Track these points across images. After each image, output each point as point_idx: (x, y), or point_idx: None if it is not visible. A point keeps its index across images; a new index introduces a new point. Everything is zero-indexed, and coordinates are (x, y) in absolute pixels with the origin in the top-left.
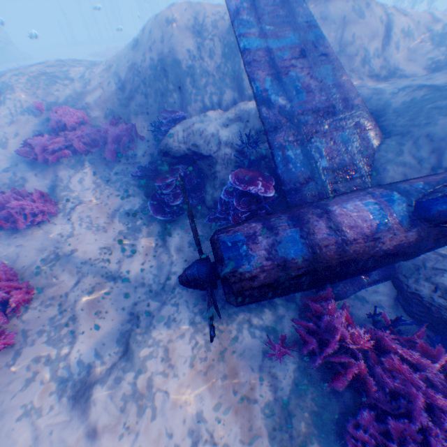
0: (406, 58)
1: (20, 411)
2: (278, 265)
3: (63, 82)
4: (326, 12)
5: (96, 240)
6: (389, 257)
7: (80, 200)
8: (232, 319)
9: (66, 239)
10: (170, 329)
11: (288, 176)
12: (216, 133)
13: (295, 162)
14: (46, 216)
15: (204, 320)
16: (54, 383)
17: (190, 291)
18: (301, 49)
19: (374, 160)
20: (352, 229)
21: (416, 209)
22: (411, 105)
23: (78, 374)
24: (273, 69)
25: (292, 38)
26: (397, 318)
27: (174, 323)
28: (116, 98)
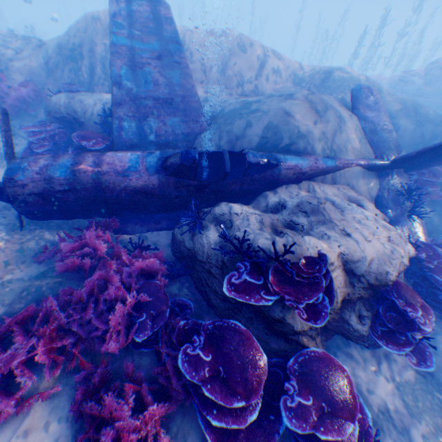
0: (273, 89)
1: None
2: (46, 179)
3: None
4: (218, 41)
5: None
6: (140, 193)
7: None
8: (30, 232)
9: None
10: None
11: (118, 139)
12: (93, 106)
13: (128, 131)
14: None
15: (6, 229)
16: None
17: (11, 211)
18: (160, 55)
19: (194, 144)
20: (109, 165)
21: (162, 162)
22: (231, 111)
23: None
24: (132, 62)
25: (155, 45)
26: (142, 242)
27: None
28: (39, 69)
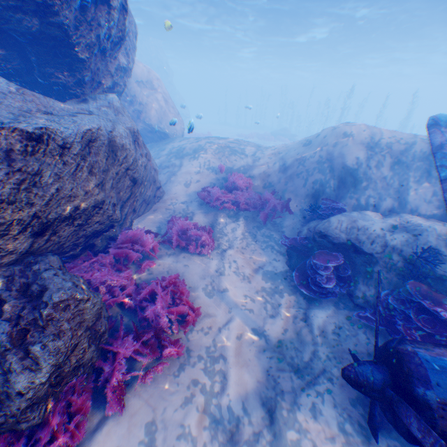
0: None
1: (179, 429)
2: None
3: (239, 155)
4: None
5: (241, 287)
6: None
7: (230, 246)
8: None
9: (219, 275)
10: (317, 423)
11: None
12: (382, 235)
13: None
14: (208, 250)
15: (357, 436)
16: (207, 417)
17: (336, 388)
18: None
19: None
20: None
21: None
22: None
23: (227, 420)
24: None
25: None
26: None
27: (322, 419)
28: (277, 176)
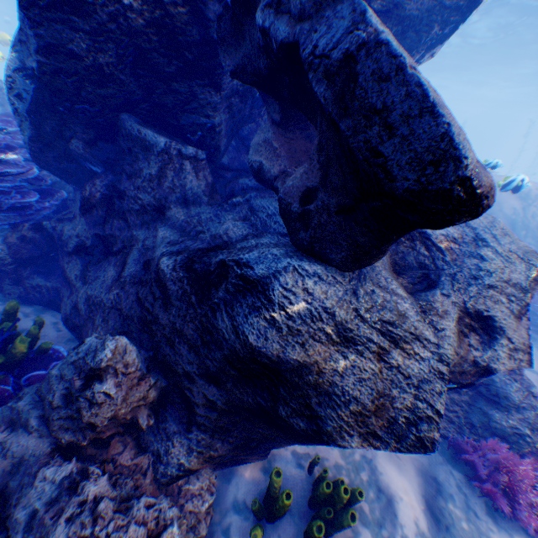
0: None
1: None
2: None
3: None
4: None
5: None
6: None
7: None
8: None
9: None
10: None
11: None
12: None
13: None
14: None
15: None
16: None
17: None
18: None
19: None
20: None
21: None
22: None
23: None
24: None
25: None
26: None
27: None
28: None
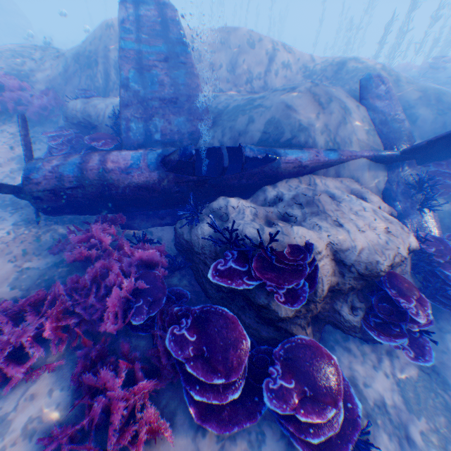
0: (283, 84)
1: None
2: (57, 177)
3: (24, 59)
4: (226, 39)
5: None
6: (142, 189)
7: None
8: (46, 227)
9: None
10: None
11: (126, 140)
12: (105, 109)
13: (135, 131)
14: None
15: (26, 224)
16: None
17: (31, 208)
18: (166, 56)
19: (199, 142)
20: (113, 163)
21: (163, 158)
22: (235, 108)
23: None
24: (139, 66)
25: (162, 48)
26: (144, 235)
27: (3, 222)
28: (59, 77)
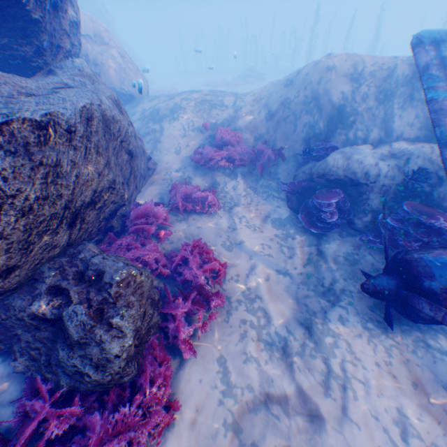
0: None
1: (242, 355)
2: None
3: (220, 108)
4: None
5: (256, 238)
6: None
7: (235, 203)
8: (405, 335)
9: (233, 232)
10: (346, 327)
11: None
12: (376, 166)
13: None
14: (217, 210)
15: (377, 329)
16: (261, 343)
17: (355, 300)
18: None
19: None
20: None
21: None
22: None
23: (277, 341)
24: None
25: None
26: None
27: (348, 324)
28: (264, 124)
